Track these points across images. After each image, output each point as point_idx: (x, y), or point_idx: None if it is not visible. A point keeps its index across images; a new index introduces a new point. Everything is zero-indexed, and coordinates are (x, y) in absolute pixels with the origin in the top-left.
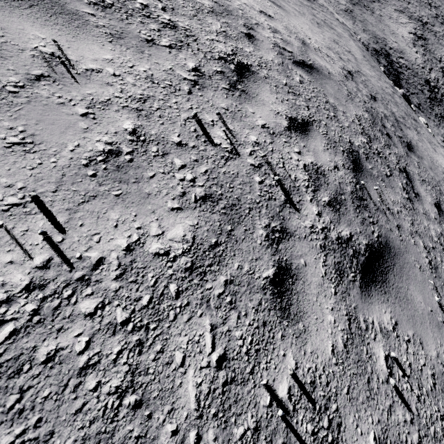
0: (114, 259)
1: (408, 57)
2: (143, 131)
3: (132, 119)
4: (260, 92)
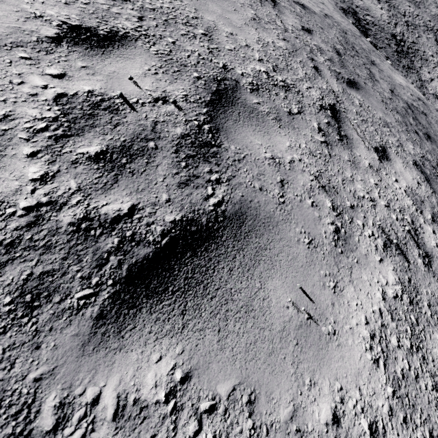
0: (271, 43)
1: (374, 14)
2: (257, 15)
3: (252, 11)
4: (285, 12)
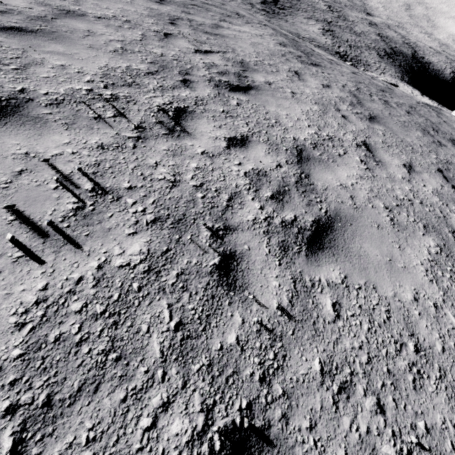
0: None
1: (320, 42)
2: None
3: None
4: None
